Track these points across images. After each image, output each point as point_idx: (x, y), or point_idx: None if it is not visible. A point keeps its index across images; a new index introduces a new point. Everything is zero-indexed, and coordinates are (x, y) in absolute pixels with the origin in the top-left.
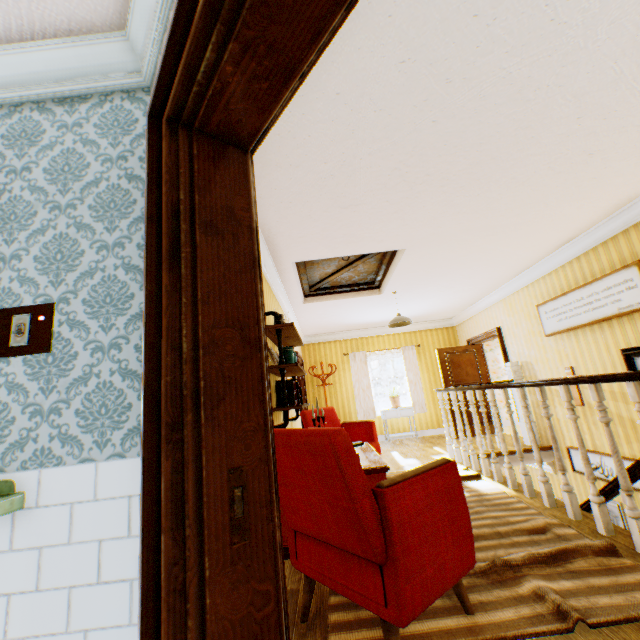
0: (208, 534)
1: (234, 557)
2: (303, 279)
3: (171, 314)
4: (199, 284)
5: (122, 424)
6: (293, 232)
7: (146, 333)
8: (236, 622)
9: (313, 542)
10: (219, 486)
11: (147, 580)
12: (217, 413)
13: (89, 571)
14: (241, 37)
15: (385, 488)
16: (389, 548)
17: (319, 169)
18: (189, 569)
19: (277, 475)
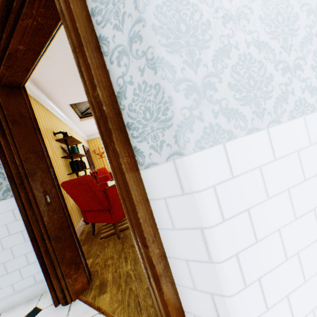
0: (40, 207)
1: (50, 210)
2: (76, 110)
3: (9, 153)
4: (16, 142)
5: (1, 189)
6: (62, 92)
7: (1, 160)
8: (54, 223)
9: (91, 212)
10: (41, 196)
11: (26, 222)
12: (35, 178)
13: (5, 233)
14: (6, 65)
15: (107, 189)
16: (110, 205)
17: (64, 66)
18: (37, 215)
19: (61, 191)
